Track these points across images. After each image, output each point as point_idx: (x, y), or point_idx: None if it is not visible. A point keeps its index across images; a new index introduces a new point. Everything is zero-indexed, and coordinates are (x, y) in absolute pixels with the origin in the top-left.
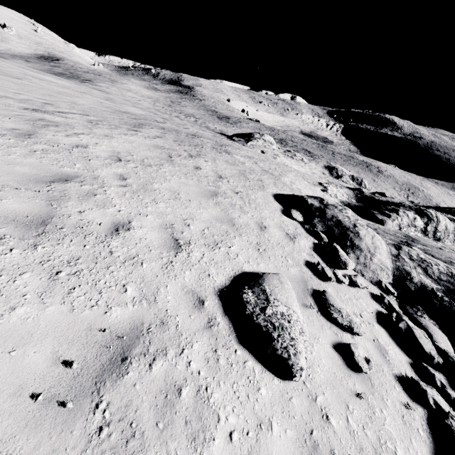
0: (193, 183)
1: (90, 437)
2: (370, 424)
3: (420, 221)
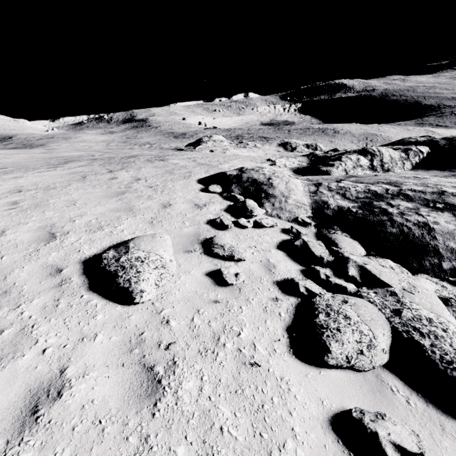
0: (100, 190)
1: None
2: (220, 318)
3: (364, 160)
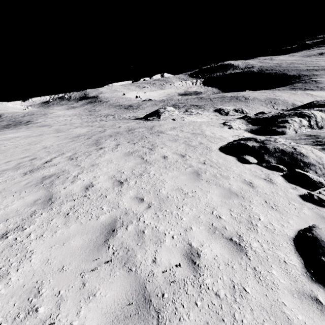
0: (177, 172)
1: None
2: None
3: (304, 121)
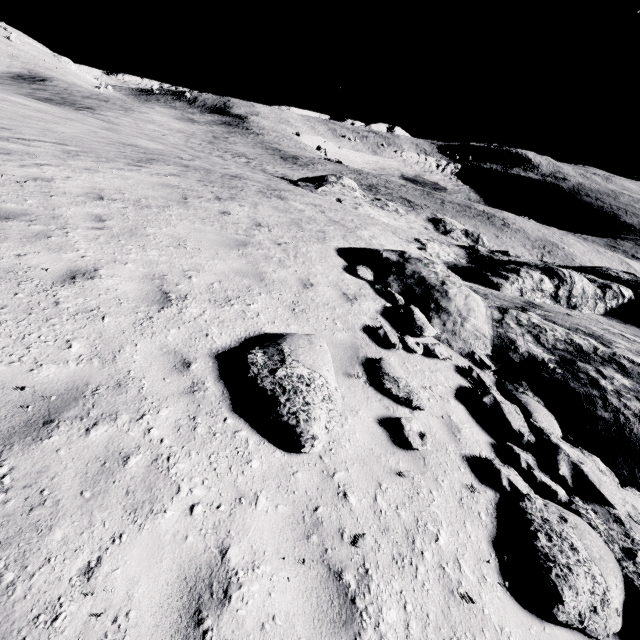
0: (213, 229)
1: None
2: (409, 505)
3: (549, 283)
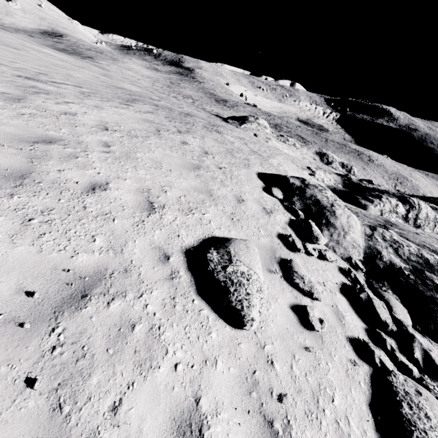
0: (177, 155)
1: (43, 353)
2: (313, 373)
3: (402, 208)
